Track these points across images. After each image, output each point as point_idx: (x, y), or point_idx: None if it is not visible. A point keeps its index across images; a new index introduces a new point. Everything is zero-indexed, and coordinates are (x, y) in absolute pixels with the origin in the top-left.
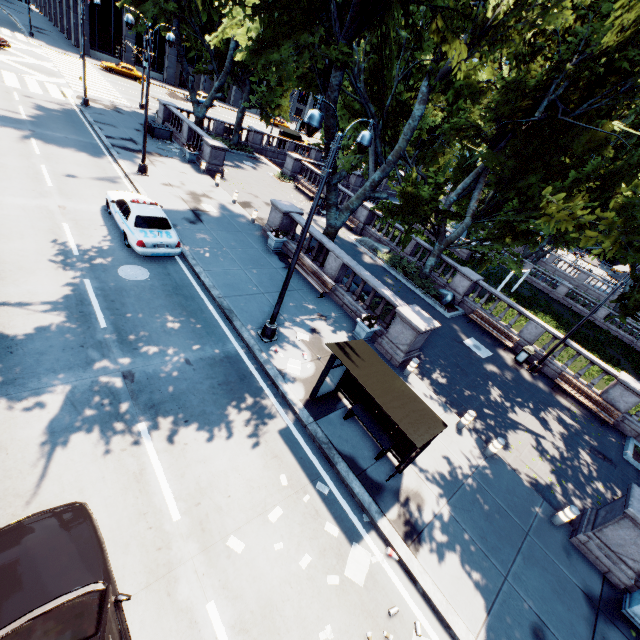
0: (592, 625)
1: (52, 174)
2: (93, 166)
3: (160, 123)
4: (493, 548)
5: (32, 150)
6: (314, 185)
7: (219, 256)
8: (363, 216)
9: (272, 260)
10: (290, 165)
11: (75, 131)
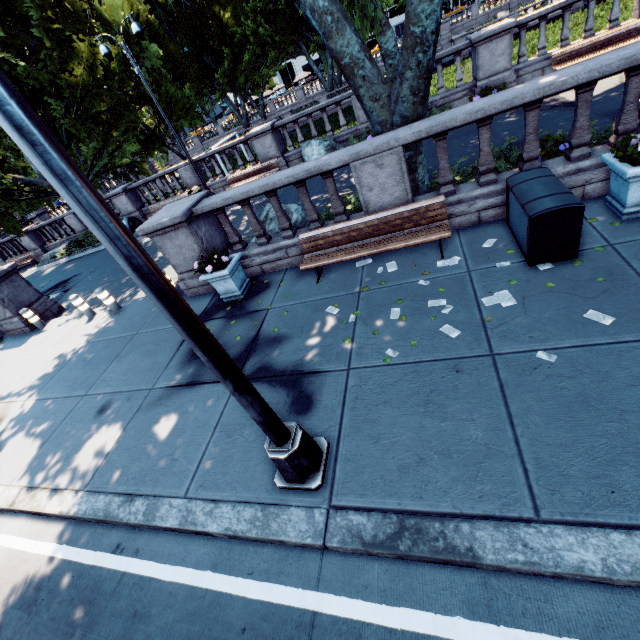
0: (181, 343)
1: None
2: None
3: None
4: (82, 383)
5: None
6: None
7: None
8: (30, 243)
9: None
10: None
11: None
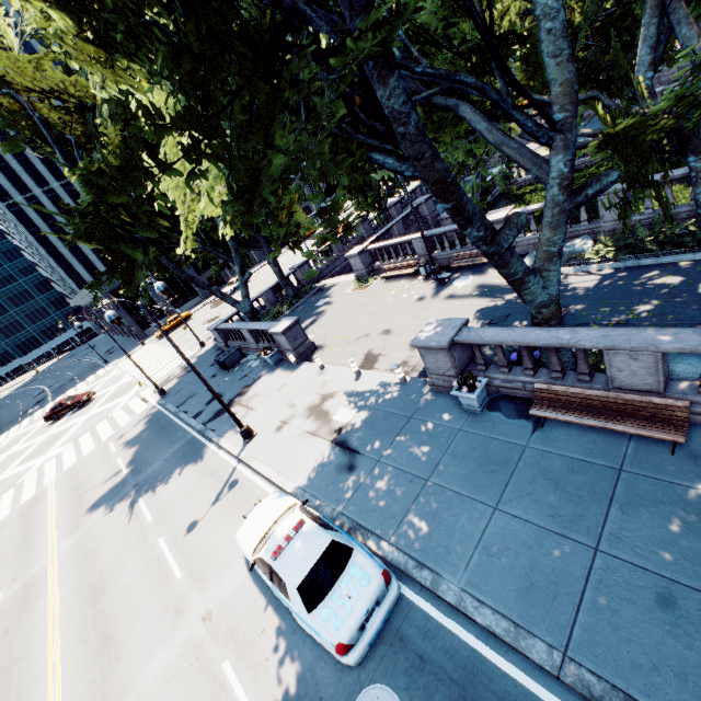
0: None
1: (173, 547)
2: (203, 480)
3: (224, 347)
4: None
5: (144, 521)
6: (400, 258)
7: (439, 511)
8: None
9: (502, 432)
10: (358, 264)
11: (168, 440)
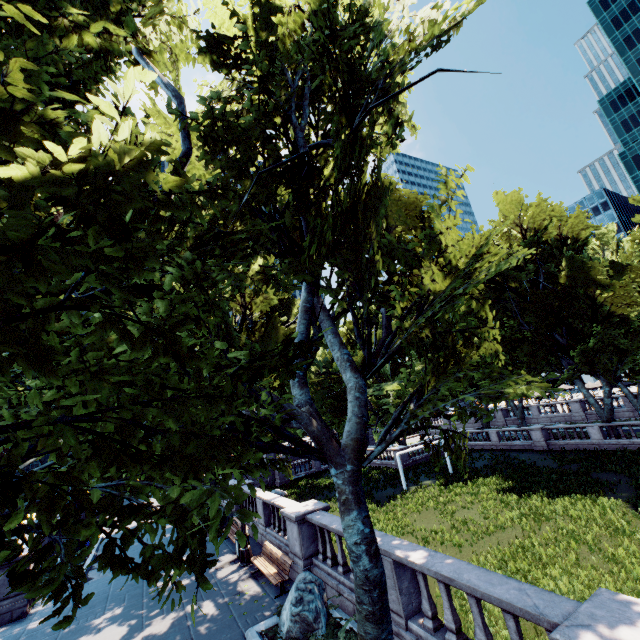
0: None
1: None
2: None
3: None
4: None
5: None
6: None
7: None
8: None
9: None
10: None
11: None
